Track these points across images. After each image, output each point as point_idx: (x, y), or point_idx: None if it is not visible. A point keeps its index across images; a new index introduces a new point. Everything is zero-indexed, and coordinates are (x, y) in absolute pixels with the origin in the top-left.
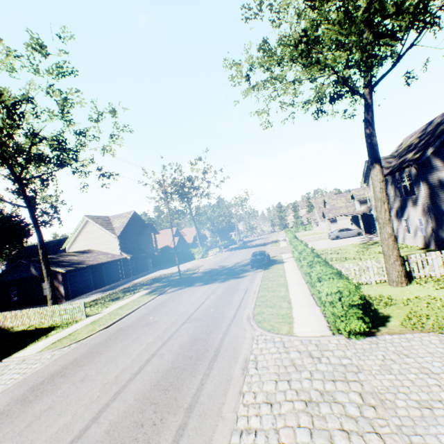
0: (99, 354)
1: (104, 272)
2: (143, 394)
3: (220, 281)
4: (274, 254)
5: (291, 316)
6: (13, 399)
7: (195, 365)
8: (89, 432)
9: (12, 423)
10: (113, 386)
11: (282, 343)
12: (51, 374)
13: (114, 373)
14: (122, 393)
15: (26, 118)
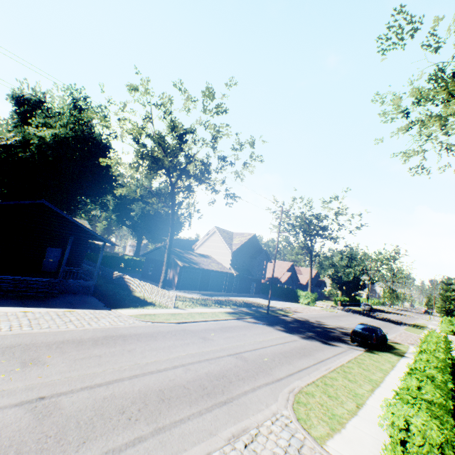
0: (154, 339)
1: (210, 278)
2: (147, 390)
3: (302, 336)
4: (400, 340)
5: (343, 422)
6: (93, 337)
7: (200, 398)
8: (98, 389)
9: (79, 351)
10: (139, 368)
11: (299, 444)
12: (120, 335)
13: (148, 359)
14: (137, 378)
15: (189, 144)
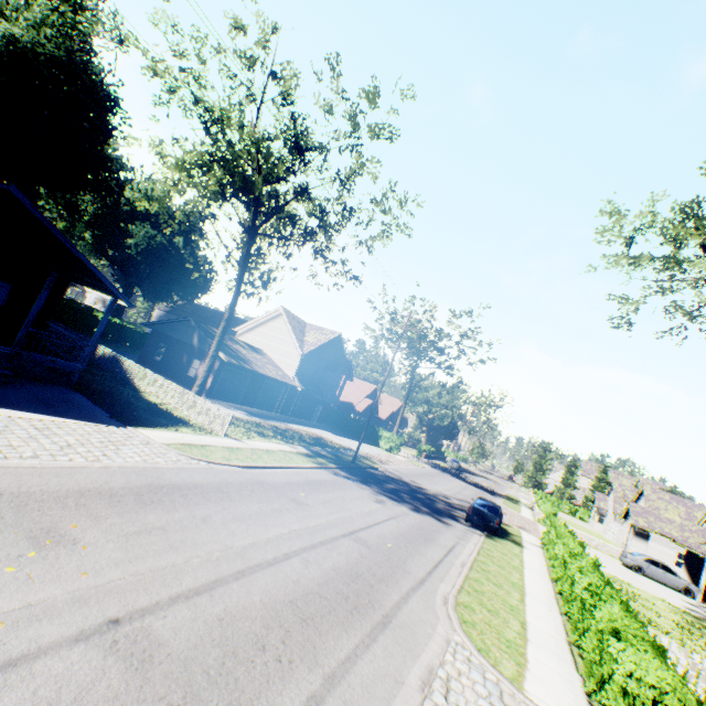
0: (229, 499)
1: (262, 388)
2: (273, 602)
3: (409, 506)
4: (507, 520)
5: (522, 652)
6: (129, 486)
7: (351, 616)
8: (198, 600)
9: (122, 516)
10: (238, 557)
11: (499, 691)
12: (172, 484)
13: (242, 540)
14: (247, 578)
15: (305, 168)
